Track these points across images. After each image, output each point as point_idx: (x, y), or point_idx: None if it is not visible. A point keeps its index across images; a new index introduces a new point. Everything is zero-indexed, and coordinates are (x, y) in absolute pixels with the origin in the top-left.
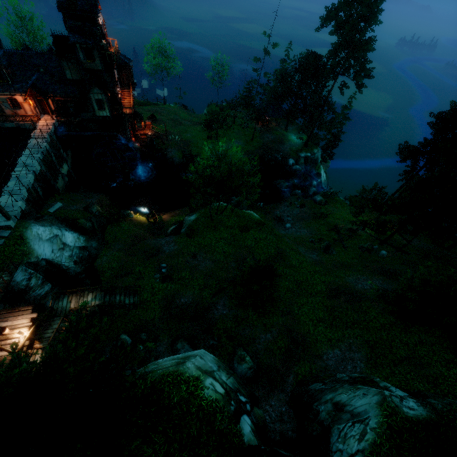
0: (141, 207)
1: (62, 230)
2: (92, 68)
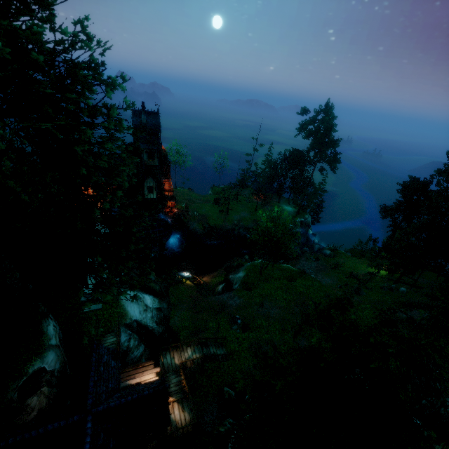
0: (182, 272)
1: (140, 293)
2: (150, 164)
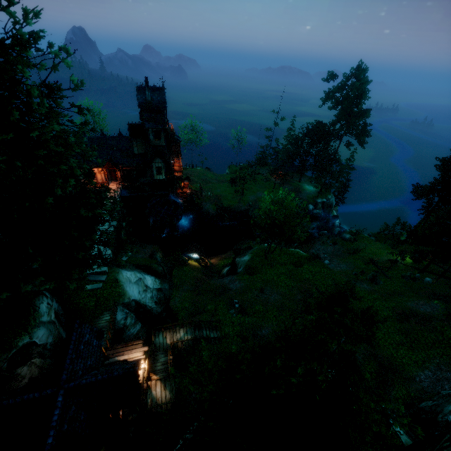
0: (191, 253)
1: (142, 274)
2: (157, 144)
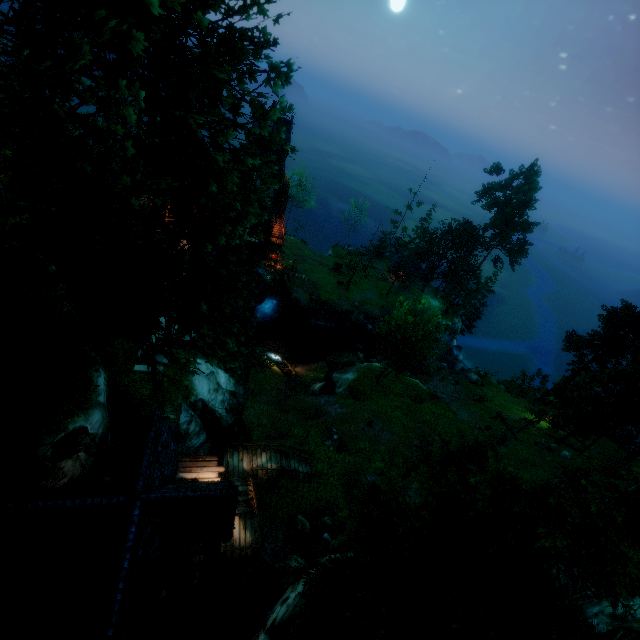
0: (270, 353)
1: (214, 366)
2: None
